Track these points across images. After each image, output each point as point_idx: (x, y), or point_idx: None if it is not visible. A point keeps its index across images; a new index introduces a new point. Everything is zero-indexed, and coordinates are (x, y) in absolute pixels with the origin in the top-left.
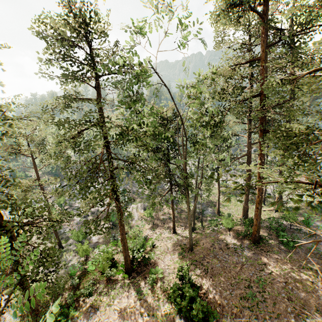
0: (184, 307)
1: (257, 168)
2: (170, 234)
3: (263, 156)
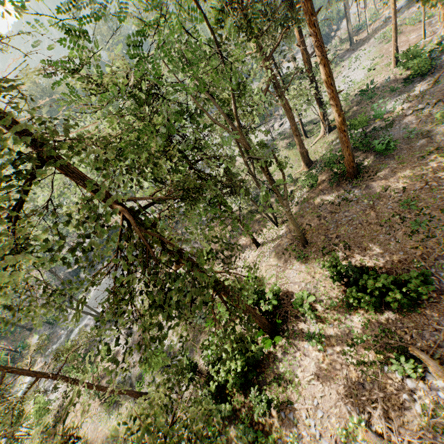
0: (399, 299)
1: (322, 74)
2: (255, 252)
3: (323, 46)
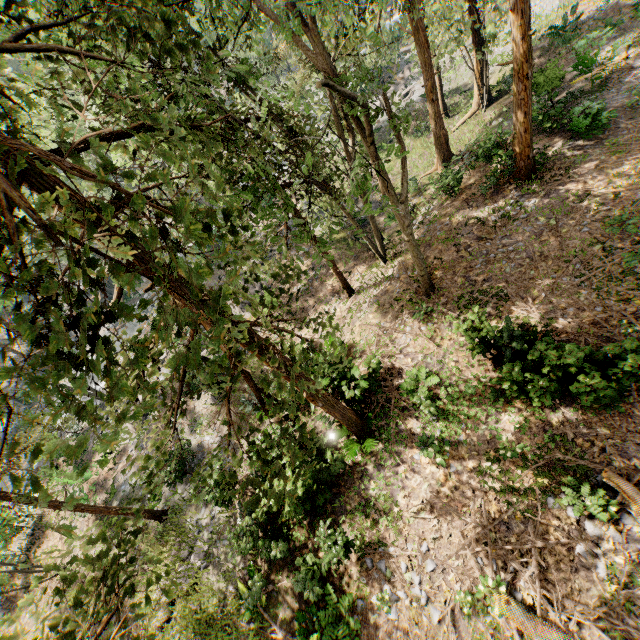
0: (598, 388)
1: None
2: (346, 303)
3: None
